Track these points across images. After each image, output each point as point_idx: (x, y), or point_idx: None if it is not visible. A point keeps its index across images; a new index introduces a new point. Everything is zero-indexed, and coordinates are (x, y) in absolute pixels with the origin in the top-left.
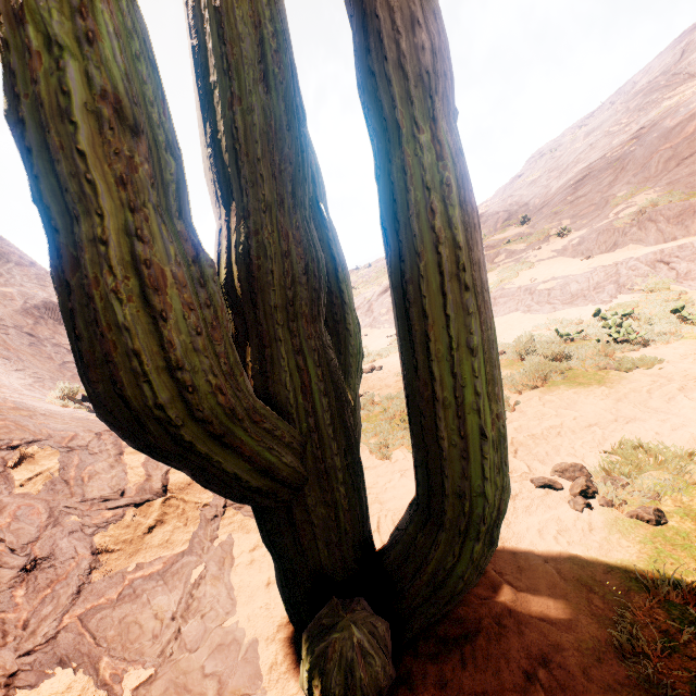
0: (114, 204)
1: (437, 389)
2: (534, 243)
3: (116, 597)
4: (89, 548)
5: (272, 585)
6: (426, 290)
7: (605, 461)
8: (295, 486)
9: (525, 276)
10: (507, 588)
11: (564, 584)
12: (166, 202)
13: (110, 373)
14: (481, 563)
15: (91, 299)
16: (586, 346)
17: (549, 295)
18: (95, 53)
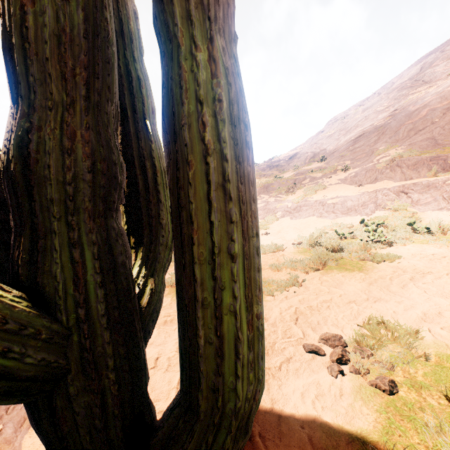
0: None
1: (197, 292)
2: (327, 173)
3: None
4: None
5: None
6: (192, 197)
7: (357, 334)
8: (50, 380)
9: (320, 194)
10: None
11: None
12: None
13: None
14: None
15: None
16: (353, 243)
17: (334, 207)
18: None
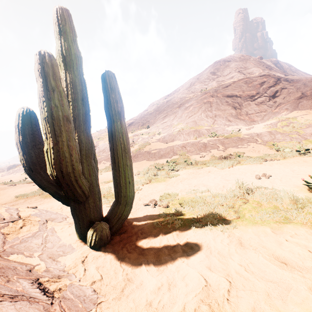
0: (66, 135)
1: (120, 173)
2: (151, 136)
3: (19, 242)
4: (1, 233)
5: (71, 235)
6: (119, 153)
7: (160, 197)
8: (87, 196)
9: (148, 147)
10: (135, 222)
11: (147, 219)
12: (73, 134)
13: (61, 165)
14: (129, 211)
15: (61, 152)
16: (163, 171)
17: (155, 154)
18: (64, 109)
